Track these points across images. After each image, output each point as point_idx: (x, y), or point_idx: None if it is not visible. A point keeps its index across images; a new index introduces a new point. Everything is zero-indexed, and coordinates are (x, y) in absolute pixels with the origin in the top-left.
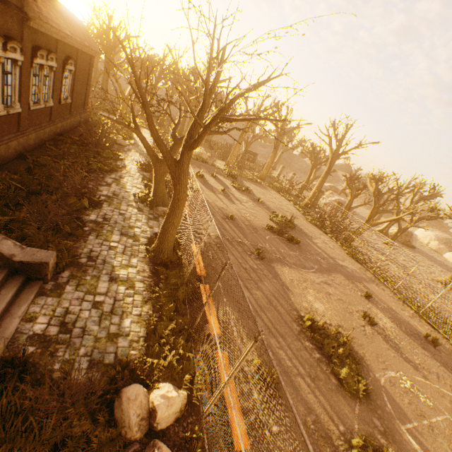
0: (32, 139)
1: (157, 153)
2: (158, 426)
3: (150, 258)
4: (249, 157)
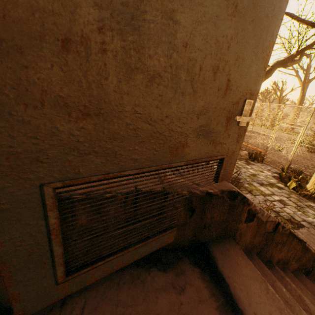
0: None
1: None
2: None
3: None
4: None
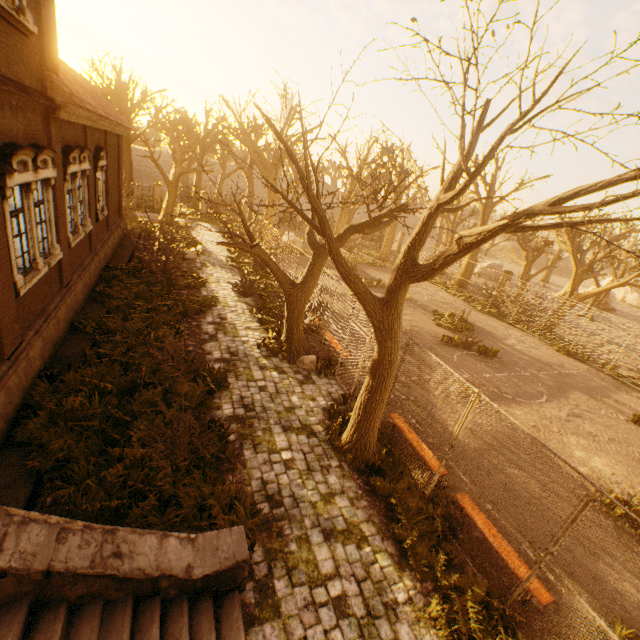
0: (80, 292)
1: (242, 259)
2: None
3: (348, 462)
4: (373, 235)
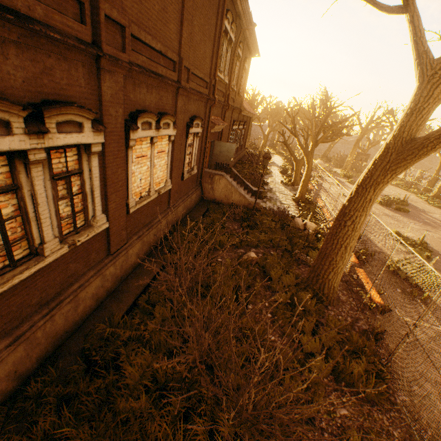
0: (233, 162)
1: (287, 166)
2: (307, 228)
3: (294, 201)
4: (361, 157)
